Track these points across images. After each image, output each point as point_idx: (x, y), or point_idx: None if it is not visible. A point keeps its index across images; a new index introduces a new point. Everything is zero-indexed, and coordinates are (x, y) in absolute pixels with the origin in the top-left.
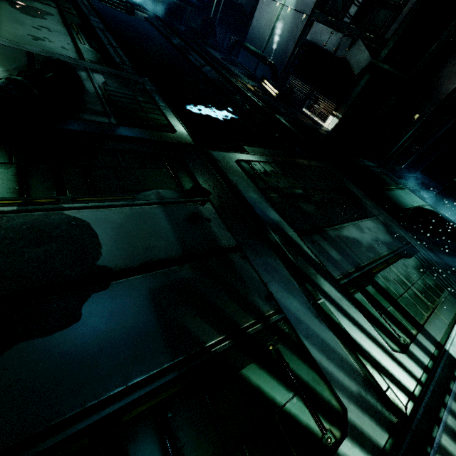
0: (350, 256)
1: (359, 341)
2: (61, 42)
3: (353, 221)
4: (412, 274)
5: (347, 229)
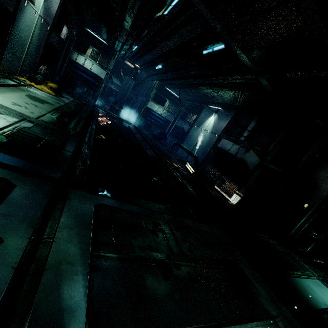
0: None
1: None
2: (36, 111)
3: (231, 324)
4: None
5: None
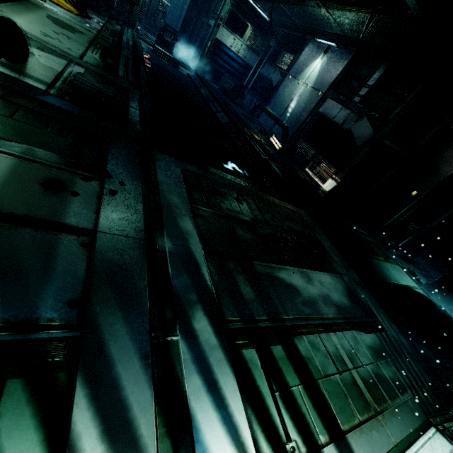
0: (270, 301)
1: (199, 422)
2: (72, 46)
3: (303, 268)
4: (362, 354)
5: (287, 272)
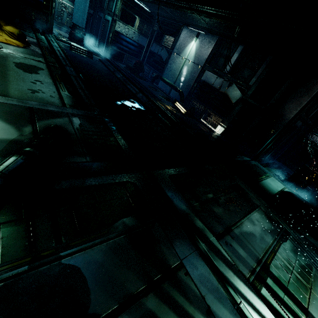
0: (251, 251)
1: None
2: (50, 91)
3: (247, 215)
4: (291, 257)
5: (245, 225)
